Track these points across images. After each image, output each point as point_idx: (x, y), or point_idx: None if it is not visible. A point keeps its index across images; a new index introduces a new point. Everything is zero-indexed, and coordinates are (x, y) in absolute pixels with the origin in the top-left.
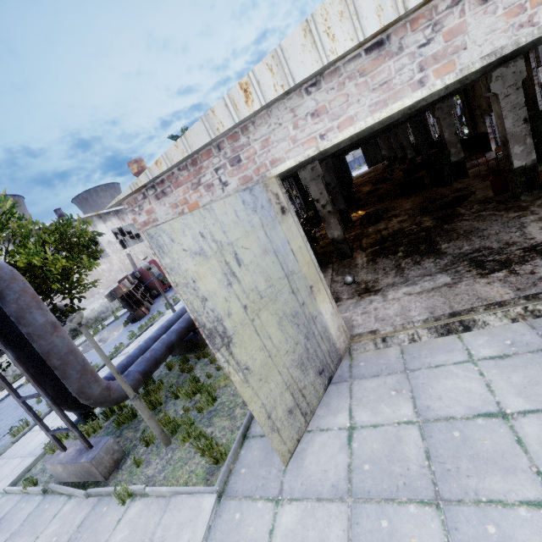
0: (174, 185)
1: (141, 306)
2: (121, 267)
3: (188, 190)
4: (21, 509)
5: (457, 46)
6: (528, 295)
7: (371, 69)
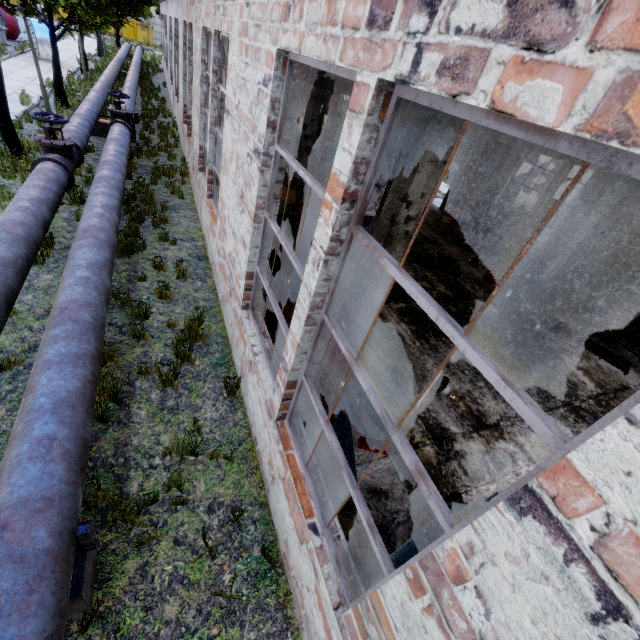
0: None
1: None
2: None
3: None
4: None
5: None
6: None
7: None
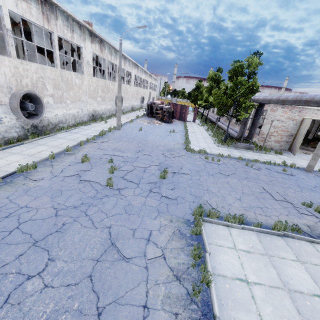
0: (286, 108)
1: (172, 119)
2: (131, 93)
3: (288, 110)
4: (232, 149)
5: None
6: None
7: None
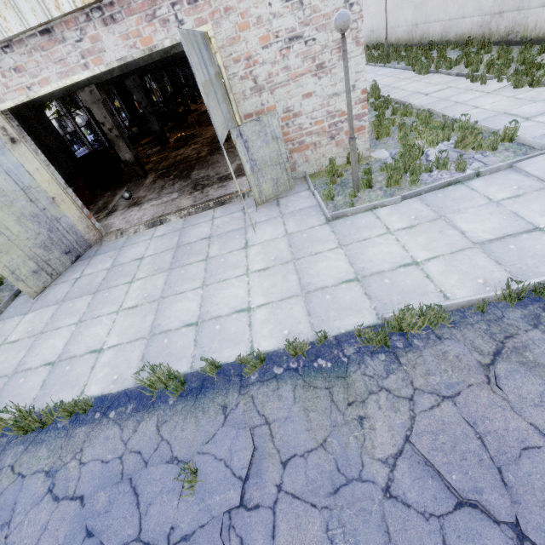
0: None
1: None
2: None
3: None
4: None
5: (100, 48)
6: (194, 205)
7: (48, 48)
